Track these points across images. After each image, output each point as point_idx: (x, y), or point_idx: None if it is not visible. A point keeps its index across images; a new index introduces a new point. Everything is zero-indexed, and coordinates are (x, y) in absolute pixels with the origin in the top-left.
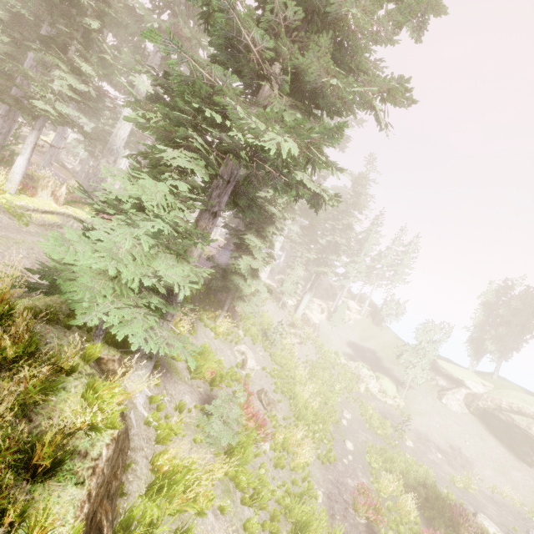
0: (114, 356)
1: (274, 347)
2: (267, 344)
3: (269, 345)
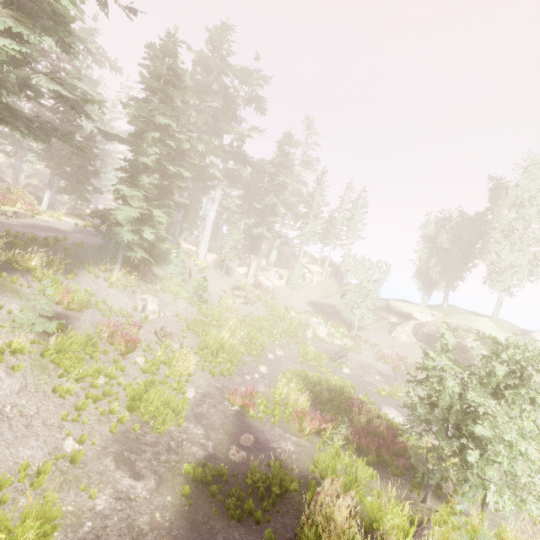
0: None
1: (208, 305)
2: (195, 301)
3: (198, 301)
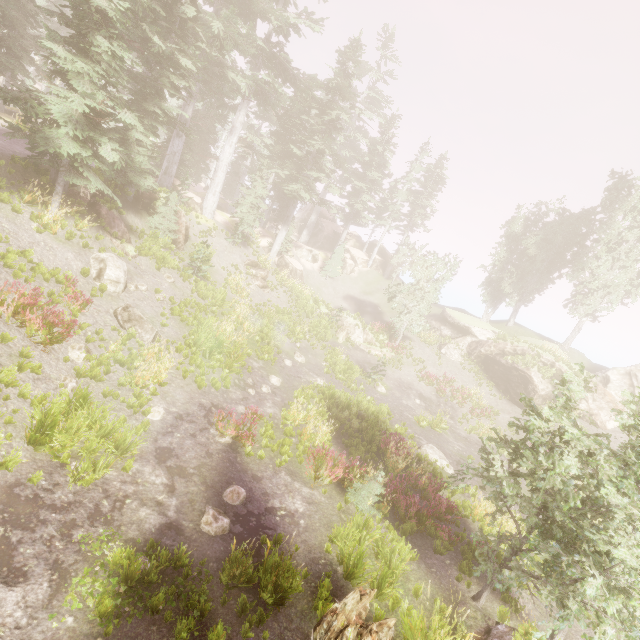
0: None
1: (209, 283)
2: (190, 274)
3: (194, 275)
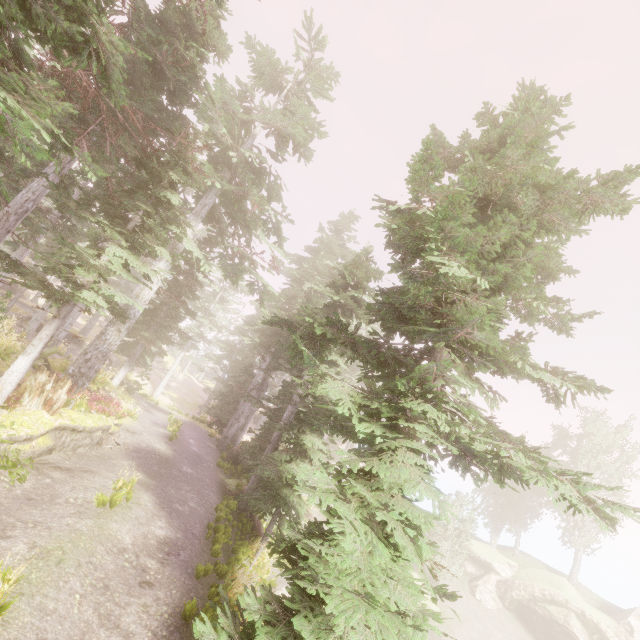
0: None
1: None
2: None
3: None
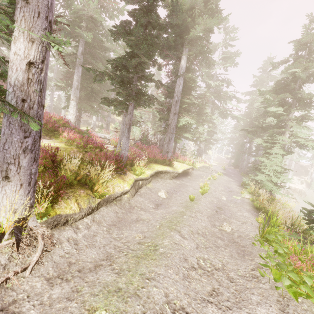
0: None
1: None
2: None
3: None
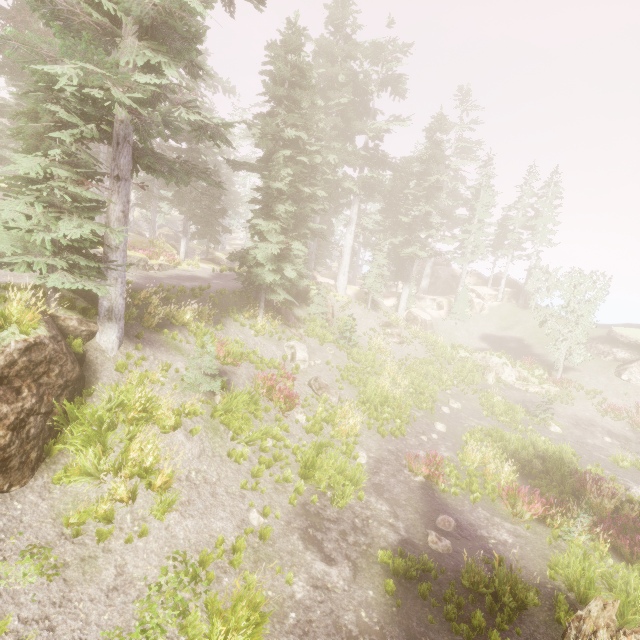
0: (72, 316)
1: (357, 348)
2: (343, 344)
3: (346, 344)
